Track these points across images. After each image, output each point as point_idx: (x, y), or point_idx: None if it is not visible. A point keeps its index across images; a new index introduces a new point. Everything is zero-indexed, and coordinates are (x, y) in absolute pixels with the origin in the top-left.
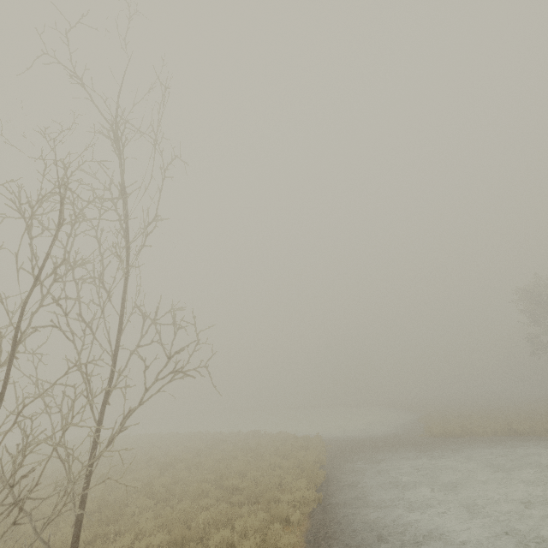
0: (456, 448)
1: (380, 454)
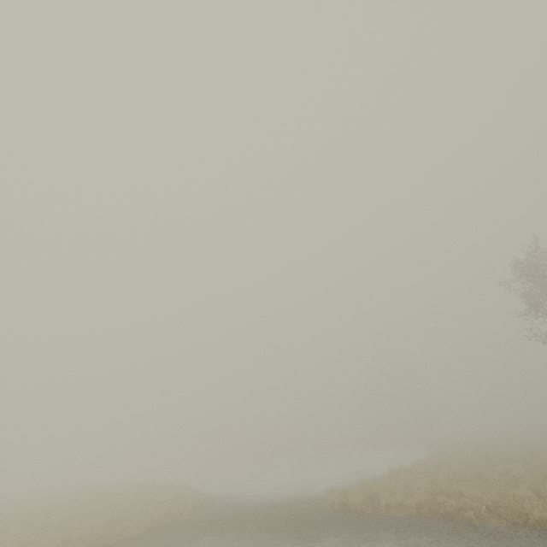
0: (293, 539)
1: (185, 541)
